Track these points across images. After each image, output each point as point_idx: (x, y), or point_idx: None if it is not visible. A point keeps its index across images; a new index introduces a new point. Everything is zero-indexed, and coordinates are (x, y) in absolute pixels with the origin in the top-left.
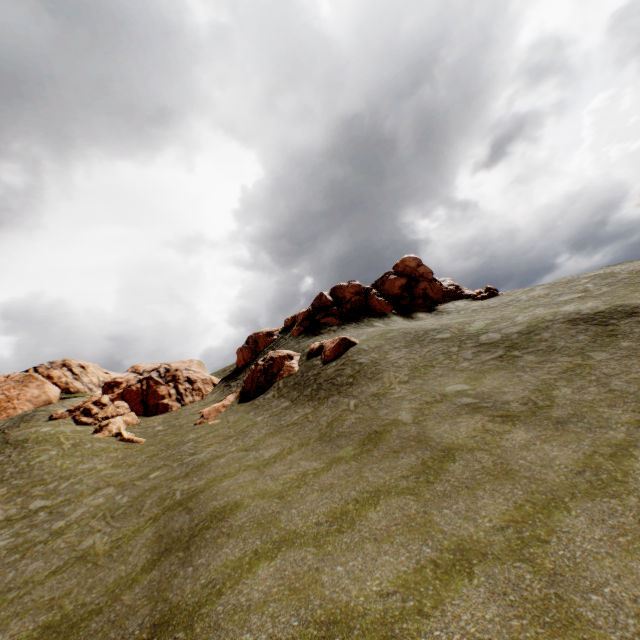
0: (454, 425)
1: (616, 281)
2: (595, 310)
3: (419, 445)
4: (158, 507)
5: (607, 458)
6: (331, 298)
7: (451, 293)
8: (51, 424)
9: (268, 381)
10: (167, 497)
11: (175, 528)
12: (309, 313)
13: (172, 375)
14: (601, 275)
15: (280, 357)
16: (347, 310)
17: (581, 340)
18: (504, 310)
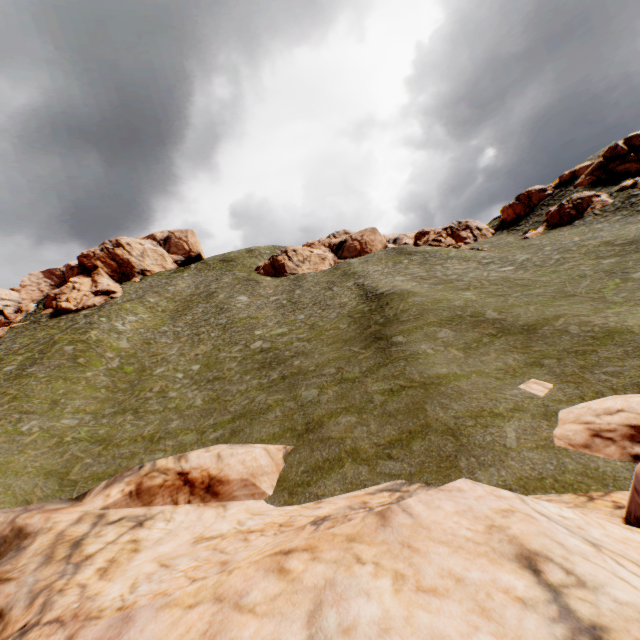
0: None
1: None
2: None
3: None
4: (585, 247)
5: None
6: (625, 148)
7: None
8: (423, 247)
9: (578, 214)
10: (585, 245)
11: (622, 242)
12: (600, 164)
13: (464, 226)
14: None
15: (587, 197)
16: None
17: None
18: None
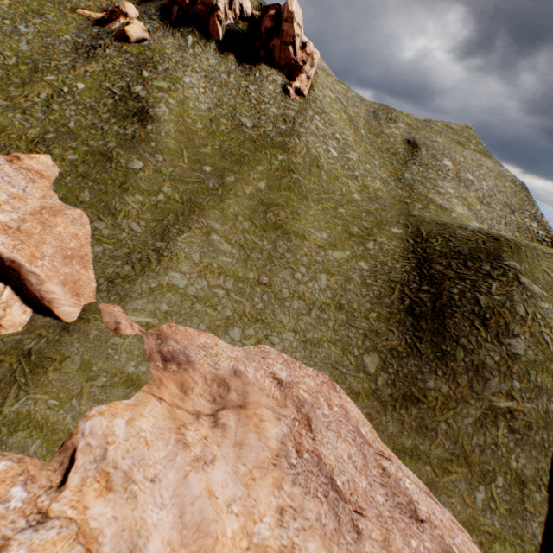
0: (43, 88)
1: (268, 137)
2: (151, 112)
3: (26, 82)
4: None
5: (23, 112)
6: None
7: (294, 69)
8: None
9: (108, 22)
10: None
11: None
12: None
13: None
14: (290, 133)
15: (121, 12)
16: (192, 13)
17: (122, 112)
18: (233, 100)
